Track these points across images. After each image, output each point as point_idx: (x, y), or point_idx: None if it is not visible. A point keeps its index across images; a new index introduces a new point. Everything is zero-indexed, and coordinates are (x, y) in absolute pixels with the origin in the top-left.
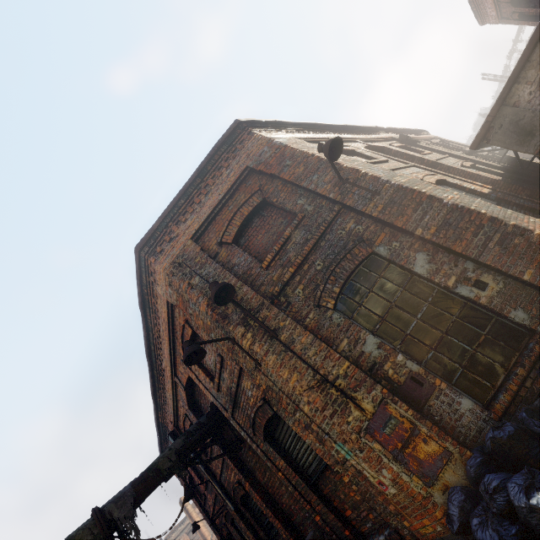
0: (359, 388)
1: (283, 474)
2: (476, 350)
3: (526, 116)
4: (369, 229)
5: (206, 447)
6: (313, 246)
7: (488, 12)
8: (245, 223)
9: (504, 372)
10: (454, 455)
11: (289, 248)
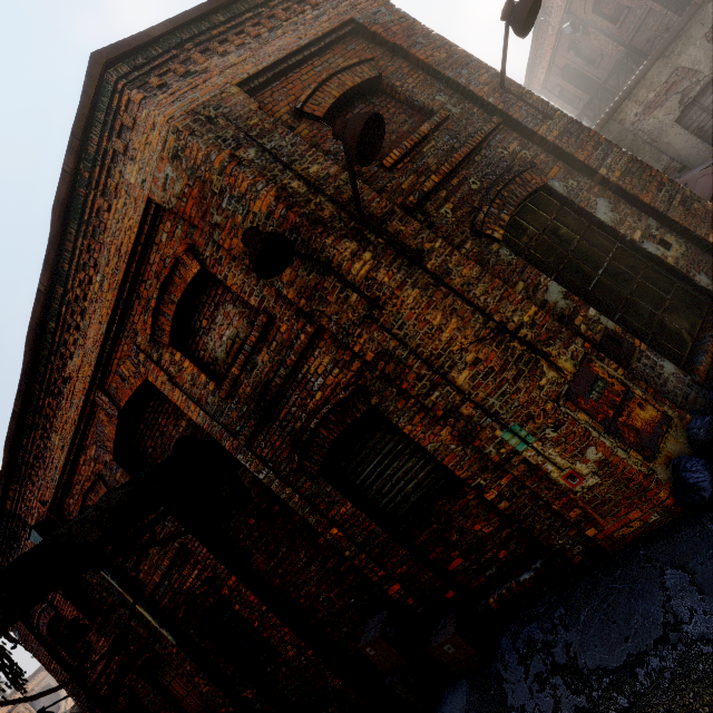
0: (554, 341)
1: (340, 530)
2: (664, 314)
3: (628, 137)
4: (538, 157)
5: (156, 521)
6: (465, 158)
7: (539, 73)
8: (343, 102)
9: (692, 339)
10: (674, 420)
11: (427, 152)
